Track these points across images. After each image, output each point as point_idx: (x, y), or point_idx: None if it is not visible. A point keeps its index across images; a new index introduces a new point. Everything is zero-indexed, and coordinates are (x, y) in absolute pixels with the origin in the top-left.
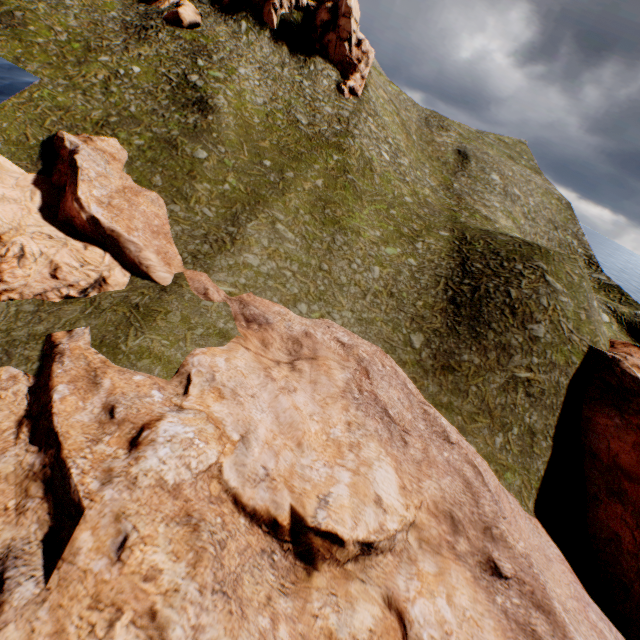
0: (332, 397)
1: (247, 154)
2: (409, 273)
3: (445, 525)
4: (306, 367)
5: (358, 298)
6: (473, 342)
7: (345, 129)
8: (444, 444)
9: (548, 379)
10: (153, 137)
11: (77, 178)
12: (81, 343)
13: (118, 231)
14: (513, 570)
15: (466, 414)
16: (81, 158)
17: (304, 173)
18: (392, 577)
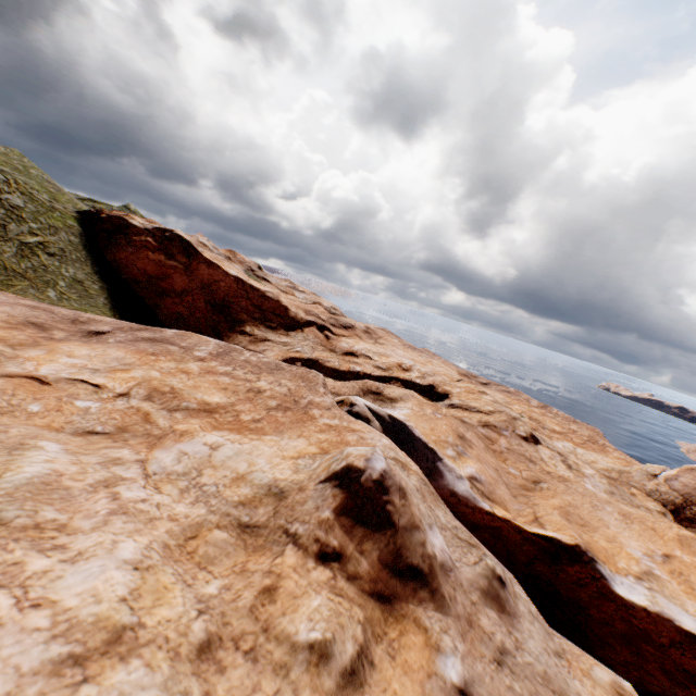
0: None
1: None
2: None
3: (31, 330)
4: None
5: None
6: None
7: None
8: None
9: (61, 239)
10: None
11: None
12: None
13: None
14: (112, 327)
15: None
16: None
17: None
18: None
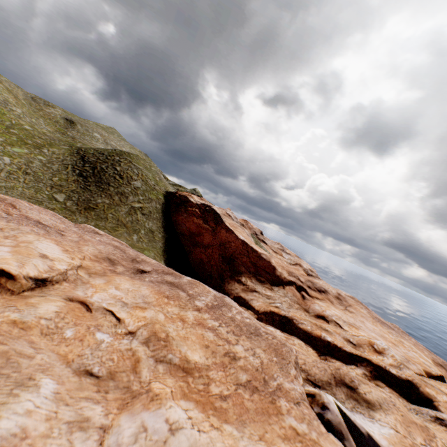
0: None
1: None
2: (41, 163)
3: (106, 263)
4: None
5: None
6: (102, 193)
7: None
8: (96, 235)
9: (151, 206)
10: None
11: None
12: None
13: None
14: (152, 268)
15: (110, 228)
16: None
17: None
18: (71, 292)
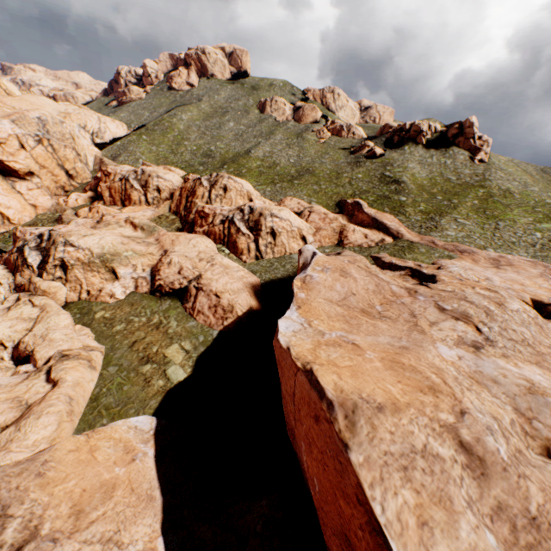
0: (532, 277)
1: (425, 196)
2: None
3: None
4: (507, 268)
5: (528, 248)
6: None
7: (482, 178)
8: None
9: None
10: (376, 197)
11: (362, 208)
12: (387, 255)
13: (385, 222)
14: None
15: None
16: (361, 201)
17: (463, 199)
18: None
